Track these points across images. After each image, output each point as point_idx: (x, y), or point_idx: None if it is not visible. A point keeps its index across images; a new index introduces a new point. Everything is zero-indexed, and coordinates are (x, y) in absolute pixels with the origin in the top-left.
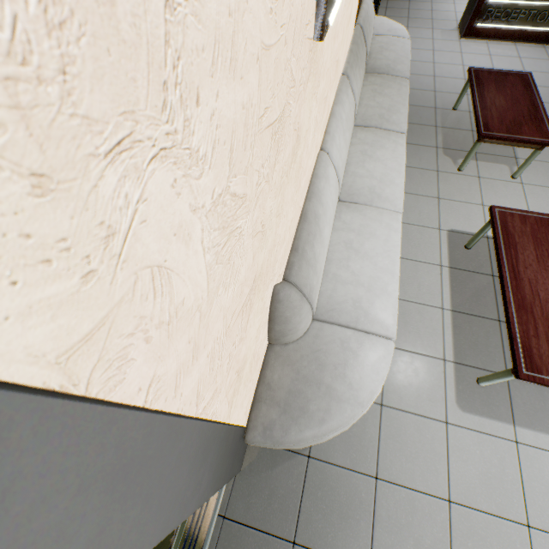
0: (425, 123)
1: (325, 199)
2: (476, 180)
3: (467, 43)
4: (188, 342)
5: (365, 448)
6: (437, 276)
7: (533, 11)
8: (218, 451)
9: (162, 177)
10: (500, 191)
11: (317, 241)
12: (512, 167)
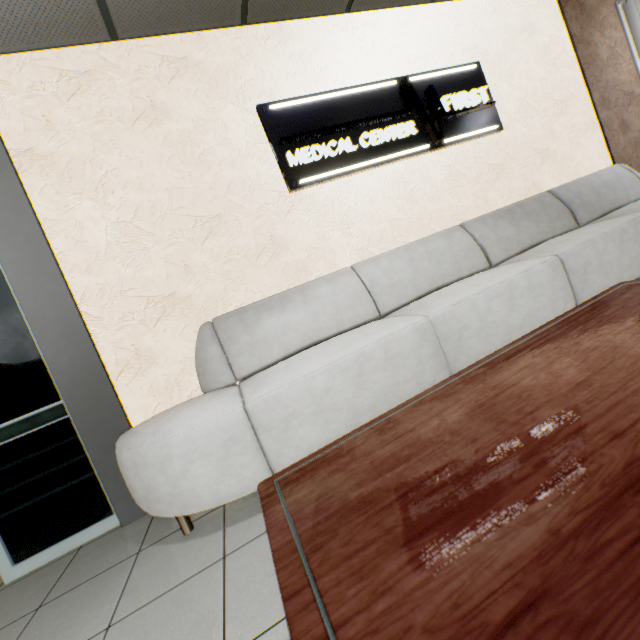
0: None
1: (316, 293)
2: None
3: None
4: (86, 260)
5: (154, 585)
6: None
7: None
8: (84, 366)
9: (90, 203)
10: None
11: (273, 314)
12: None
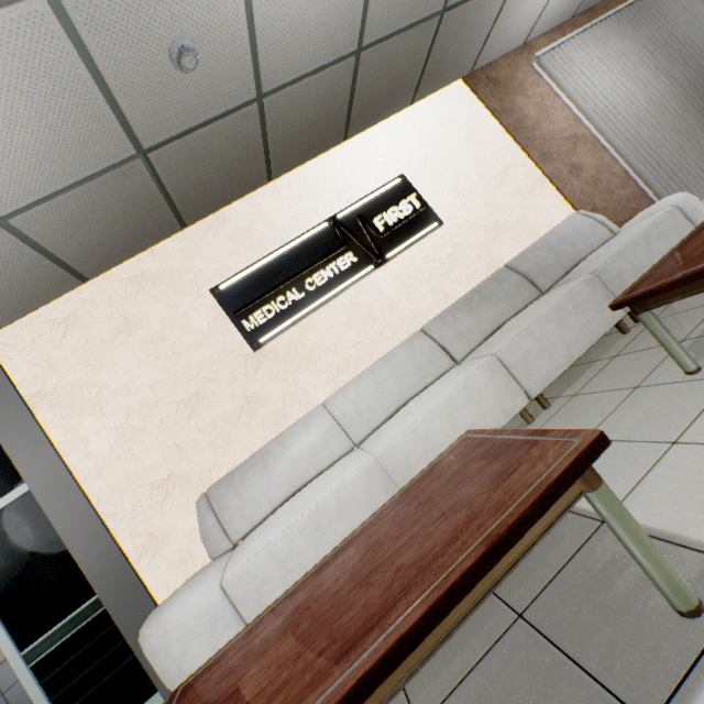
0: (700, 303)
1: (292, 441)
2: None
3: None
4: (96, 467)
5: None
6: None
7: None
8: (109, 560)
9: (91, 418)
10: None
11: (257, 472)
12: None
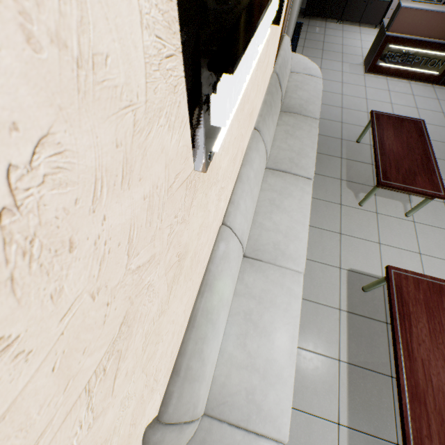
0: (332, 154)
1: (223, 282)
2: (374, 216)
3: (370, 77)
4: None
5: None
6: (336, 321)
7: (426, 58)
8: None
9: None
10: (395, 229)
11: (209, 340)
12: (406, 204)
